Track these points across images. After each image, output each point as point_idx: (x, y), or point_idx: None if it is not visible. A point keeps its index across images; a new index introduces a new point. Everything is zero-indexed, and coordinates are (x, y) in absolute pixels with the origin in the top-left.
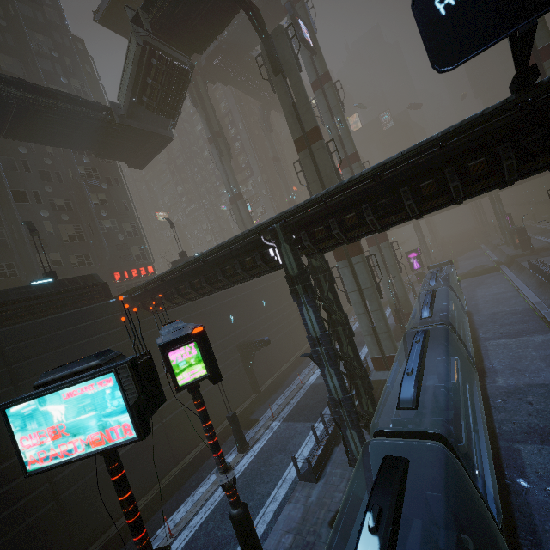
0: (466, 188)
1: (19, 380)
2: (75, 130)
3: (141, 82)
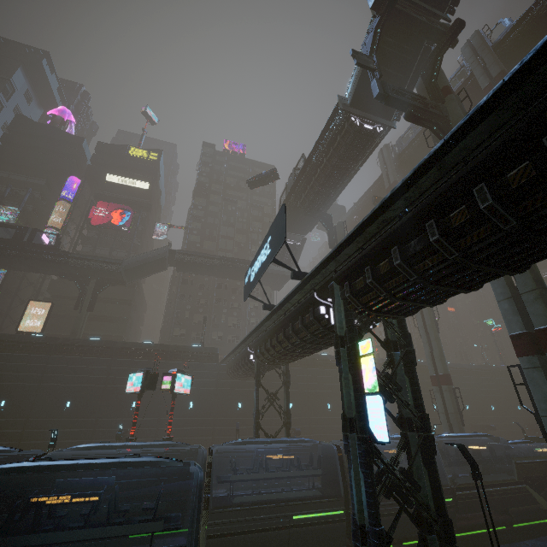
0: (282, 345)
1: None
2: (242, 273)
3: None
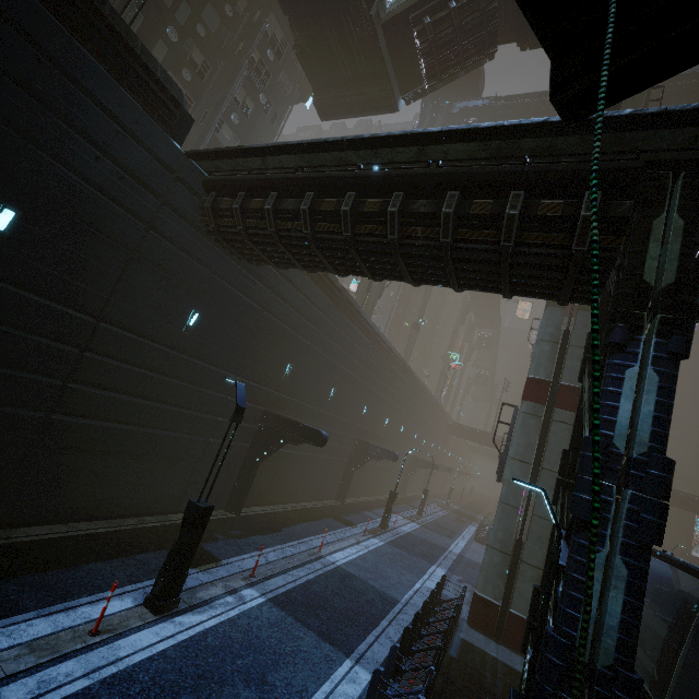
0: None
1: None
2: None
3: (439, 0)
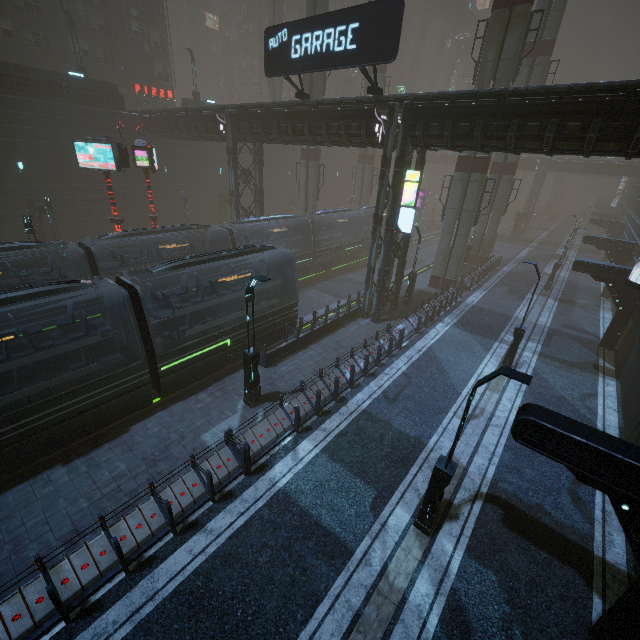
0: (297, 137)
1: (61, 141)
2: None
3: None
